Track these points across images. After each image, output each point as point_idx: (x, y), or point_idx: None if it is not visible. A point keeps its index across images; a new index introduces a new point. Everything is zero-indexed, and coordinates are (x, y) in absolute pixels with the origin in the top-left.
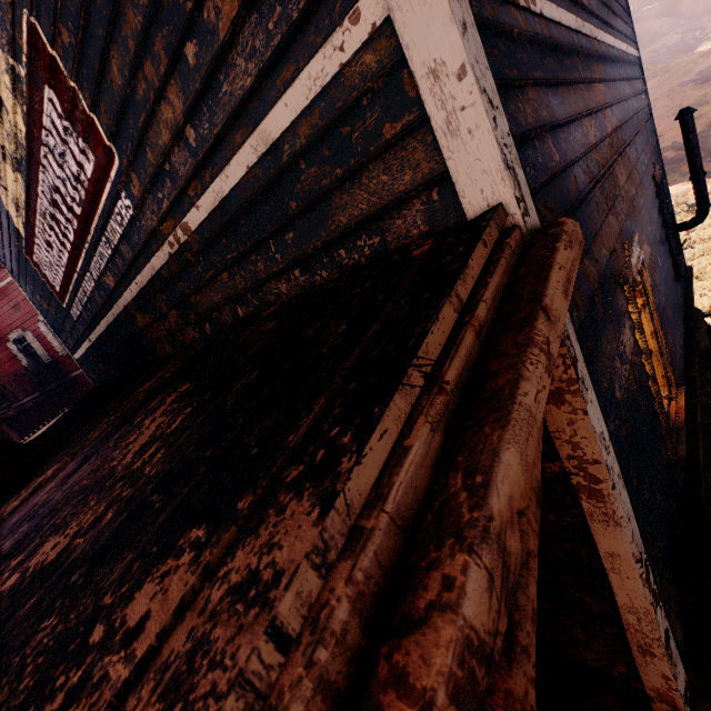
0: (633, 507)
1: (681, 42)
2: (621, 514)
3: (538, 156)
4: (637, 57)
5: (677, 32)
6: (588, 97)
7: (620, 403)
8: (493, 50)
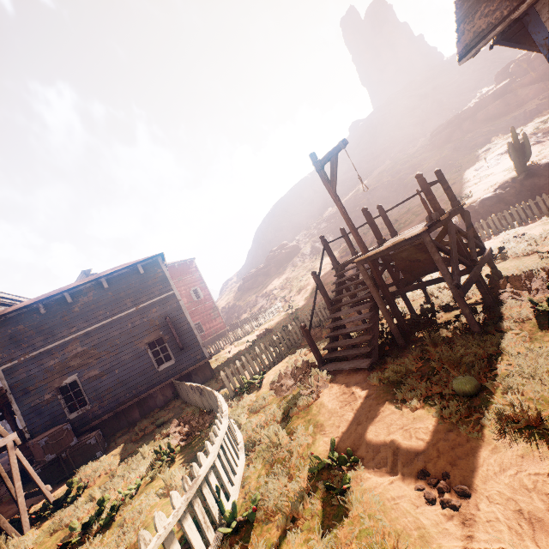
0: (28, 420)
1: (535, 109)
2: (19, 419)
3: (18, 378)
4: (170, 294)
5: (539, 98)
6: (57, 355)
7: (32, 406)
8: (10, 371)
